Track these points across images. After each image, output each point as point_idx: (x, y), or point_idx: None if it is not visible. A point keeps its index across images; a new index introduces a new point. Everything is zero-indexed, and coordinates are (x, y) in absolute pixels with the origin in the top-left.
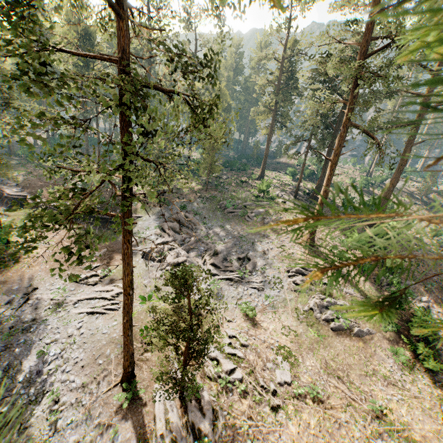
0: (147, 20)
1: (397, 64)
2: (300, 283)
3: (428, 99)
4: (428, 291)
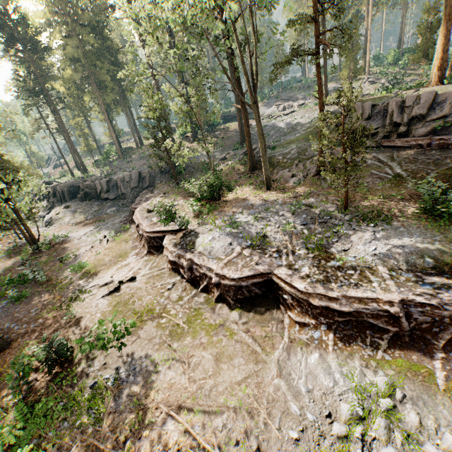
0: None
1: None
2: (372, 80)
3: None
4: None
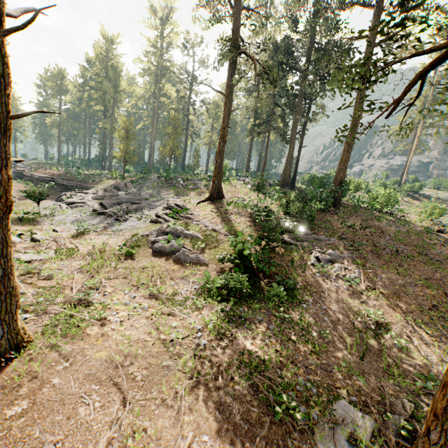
0: (159, 56)
1: (323, 7)
2: (160, 214)
3: (371, 36)
4: (351, 250)
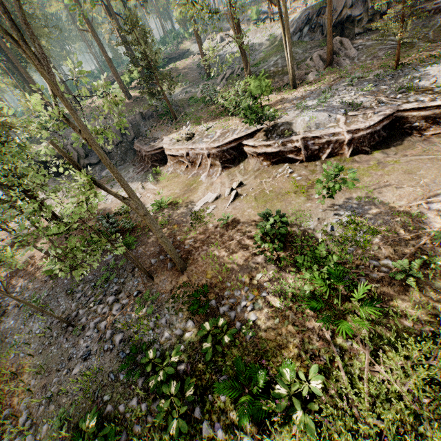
0: None
1: None
2: None
3: None
4: None
